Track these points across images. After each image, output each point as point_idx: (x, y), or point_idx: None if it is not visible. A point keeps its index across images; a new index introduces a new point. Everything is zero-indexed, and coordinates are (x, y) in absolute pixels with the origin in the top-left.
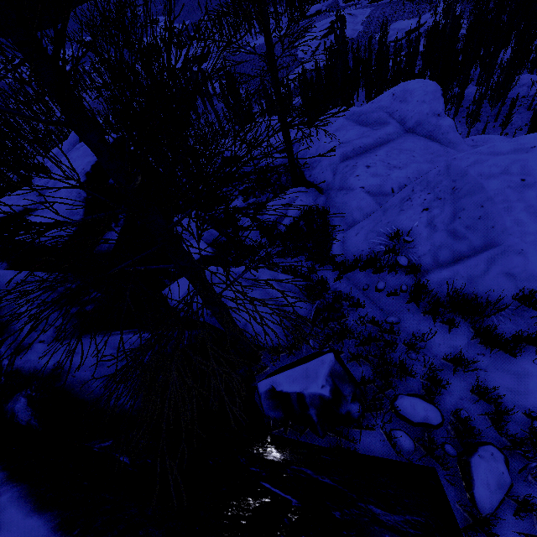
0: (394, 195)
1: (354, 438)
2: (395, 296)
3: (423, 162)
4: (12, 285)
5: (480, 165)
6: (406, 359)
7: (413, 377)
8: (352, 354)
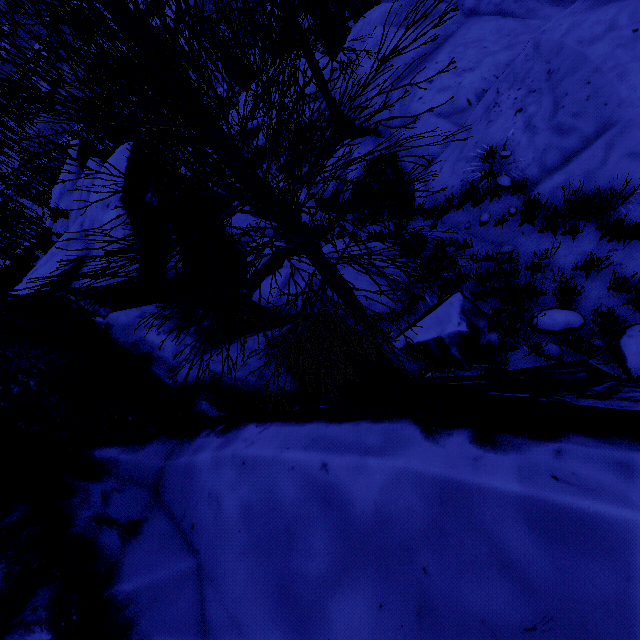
0: (472, 107)
1: (502, 358)
2: (504, 224)
3: (499, 51)
4: (130, 323)
5: (578, 30)
6: (532, 282)
7: (544, 296)
8: (475, 292)
